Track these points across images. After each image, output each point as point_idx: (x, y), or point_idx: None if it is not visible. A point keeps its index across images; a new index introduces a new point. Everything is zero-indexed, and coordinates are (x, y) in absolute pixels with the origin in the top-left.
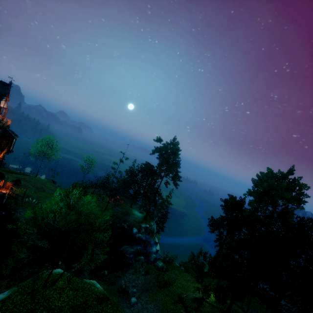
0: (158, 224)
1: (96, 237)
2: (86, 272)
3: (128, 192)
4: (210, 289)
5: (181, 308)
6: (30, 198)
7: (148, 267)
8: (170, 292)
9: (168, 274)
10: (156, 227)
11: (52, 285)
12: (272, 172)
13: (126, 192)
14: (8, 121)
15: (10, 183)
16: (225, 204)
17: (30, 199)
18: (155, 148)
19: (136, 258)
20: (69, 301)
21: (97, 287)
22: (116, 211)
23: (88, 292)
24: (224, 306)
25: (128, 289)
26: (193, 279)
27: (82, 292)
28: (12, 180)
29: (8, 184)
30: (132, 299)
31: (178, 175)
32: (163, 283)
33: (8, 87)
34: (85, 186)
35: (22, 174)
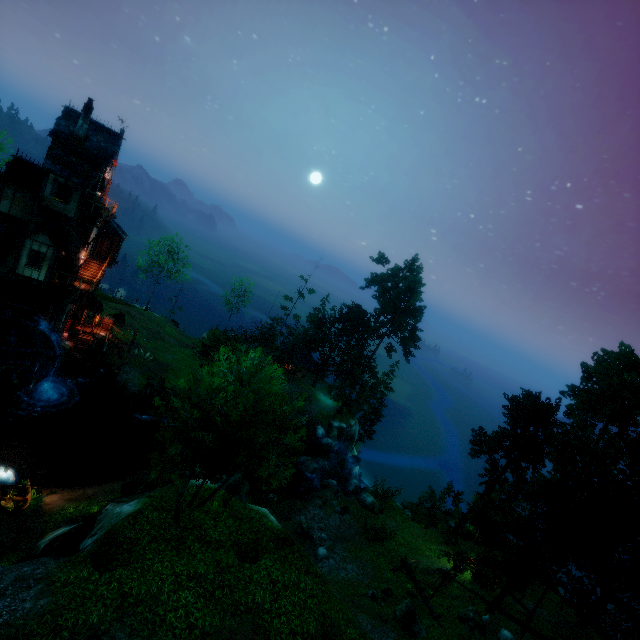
0: (362, 425)
1: (279, 438)
2: (243, 491)
3: (310, 357)
4: (469, 559)
5: (406, 580)
6: (140, 349)
7: (346, 500)
8: (387, 550)
9: (382, 519)
10: (358, 430)
11: (202, 505)
12: (631, 353)
13: (307, 357)
14: (114, 205)
15: (110, 319)
16: (513, 407)
17: (141, 351)
18: (372, 277)
19: (323, 482)
20: (230, 534)
21: (271, 521)
22: (287, 391)
23: (259, 526)
24: (488, 593)
25: (312, 532)
26: (427, 535)
27: (249, 524)
28: (109, 313)
29: (106, 320)
30: (320, 550)
31: (417, 337)
32: (375, 533)
33: (118, 140)
34: (230, 336)
35: (124, 304)
